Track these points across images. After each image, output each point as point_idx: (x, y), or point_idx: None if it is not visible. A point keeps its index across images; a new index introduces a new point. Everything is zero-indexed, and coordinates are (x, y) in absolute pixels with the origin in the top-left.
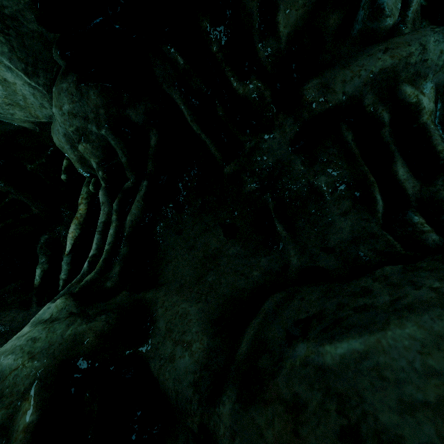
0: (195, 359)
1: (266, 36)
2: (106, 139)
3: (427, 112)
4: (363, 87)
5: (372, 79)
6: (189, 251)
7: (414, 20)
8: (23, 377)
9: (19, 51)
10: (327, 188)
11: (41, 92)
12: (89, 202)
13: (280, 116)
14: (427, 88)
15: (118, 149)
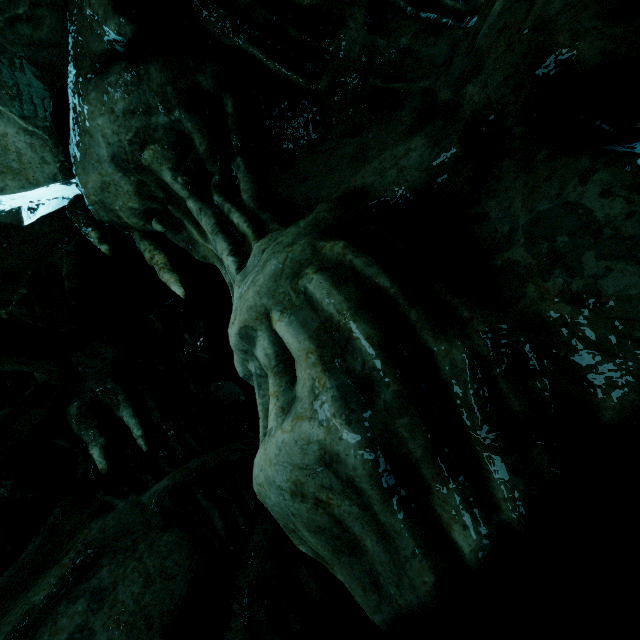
0: (421, 146)
1: None
2: (177, 129)
3: None
4: None
5: None
6: (331, 173)
7: None
8: (300, 255)
9: (7, 85)
10: (410, 43)
11: (41, 139)
12: (163, 251)
13: (347, 9)
14: None
15: (196, 133)
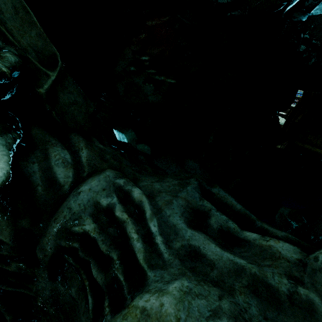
0: None
1: (1, 246)
2: None
3: (91, 231)
4: (56, 241)
5: (56, 237)
6: None
7: (89, 163)
8: None
9: None
10: (76, 295)
11: None
12: None
13: (36, 270)
14: (85, 220)
15: None
